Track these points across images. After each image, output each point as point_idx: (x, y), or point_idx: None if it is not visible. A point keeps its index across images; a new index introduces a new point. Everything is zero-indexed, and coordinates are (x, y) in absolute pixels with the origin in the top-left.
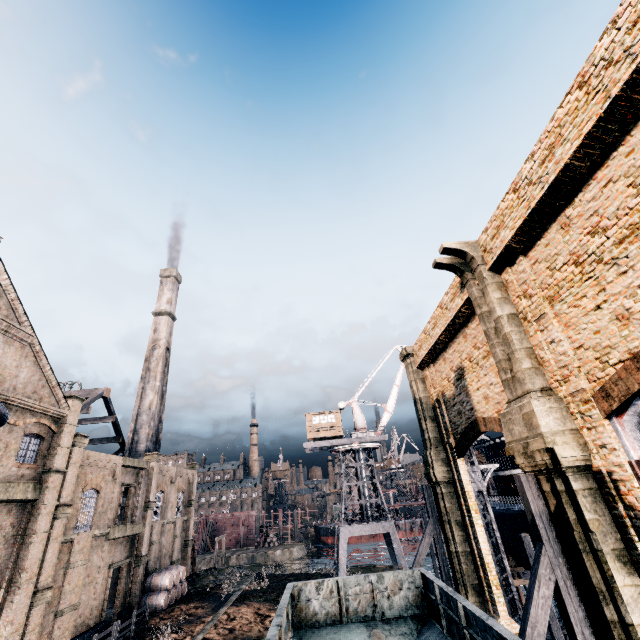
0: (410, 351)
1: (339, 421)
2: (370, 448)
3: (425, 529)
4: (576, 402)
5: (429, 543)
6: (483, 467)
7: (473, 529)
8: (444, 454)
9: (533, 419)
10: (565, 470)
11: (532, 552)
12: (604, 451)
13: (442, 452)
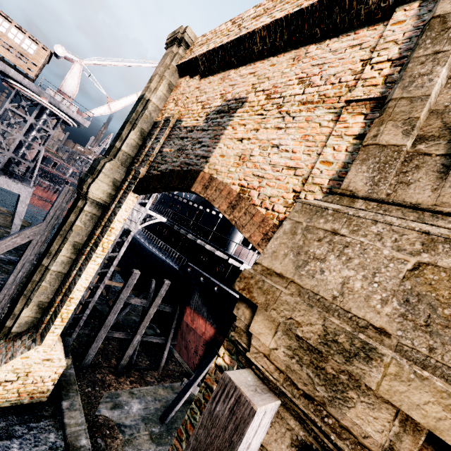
0: (189, 39)
1: (39, 60)
2: (63, 120)
3: (26, 228)
4: None
5: (18, 244)
6: (151, 214)
7: (86, 262)
8: (122, 177)
9: None
10: None
11: (131, 285)
12: None
13: (121, 173)
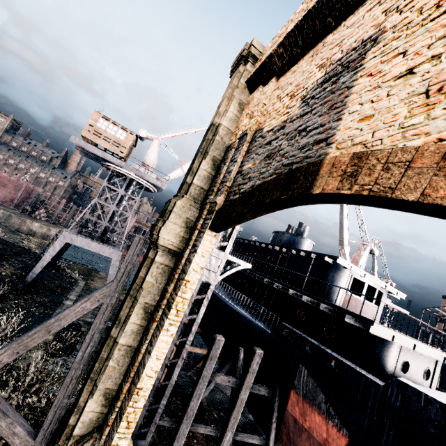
0: (256, 51)
1: (128, 143)
2: (146, 188)
3: (97, 290)
4: None
5: (87, 310)
6: (232, 259)
7: (157, 332)
8: (195, 215)
9: None
10: None
11: (215, 356)
12: None
13: (194, 210)
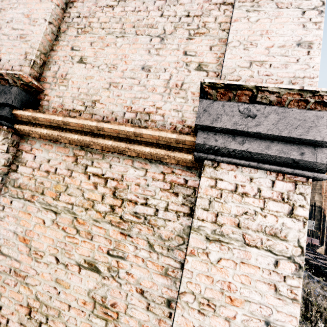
0: None
1: None
2: None
3: None
4: (324, 197)
5: None
6: None
7: None
8: None
9: (314, 197)
10: (315, 206)
11: None
12: (324, 205)
13: None
